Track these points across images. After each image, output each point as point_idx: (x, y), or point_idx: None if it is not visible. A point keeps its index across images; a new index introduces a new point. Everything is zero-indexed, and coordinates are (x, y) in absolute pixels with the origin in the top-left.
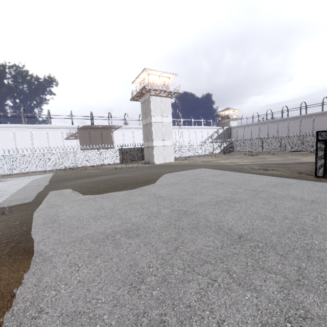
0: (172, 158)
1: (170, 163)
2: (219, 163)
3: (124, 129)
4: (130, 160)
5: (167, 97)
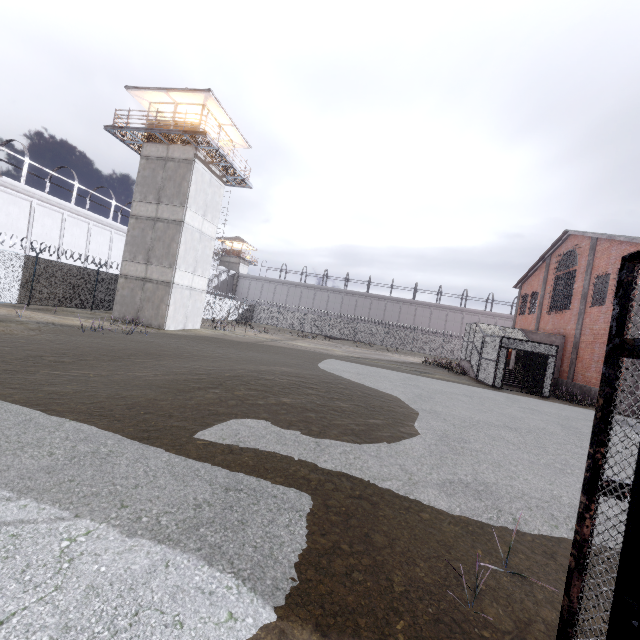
0: (199, 321)
1: (203, 332)
2: (309, 348)
3: (4, 189)
4: (55, 302)
5: (221, 179)
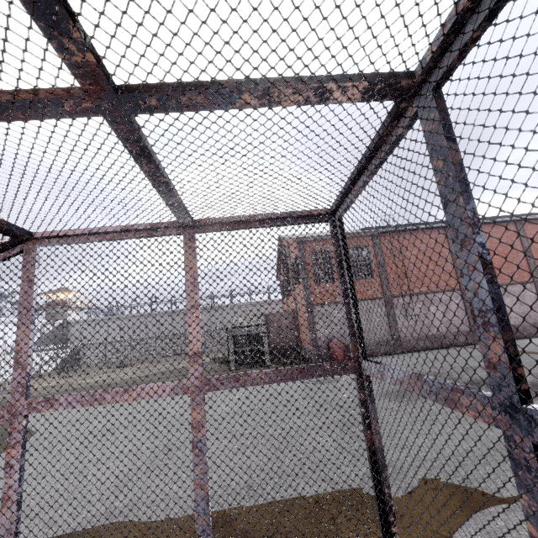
0: None
1: None
2: (90, 383)
3: None
4: None
5: None
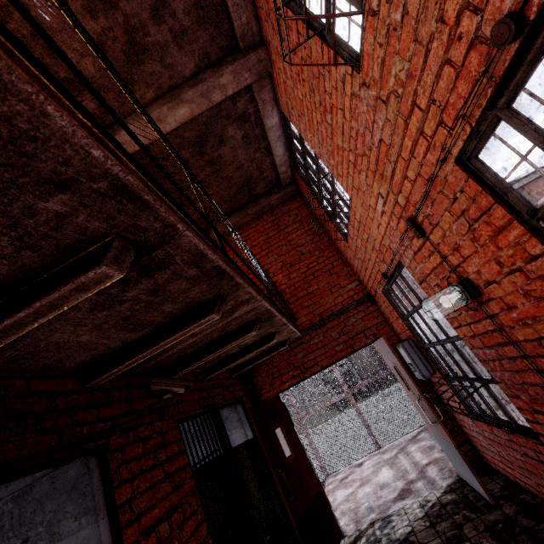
0: None
1: None
2: None
3: None
4: None
5: None
